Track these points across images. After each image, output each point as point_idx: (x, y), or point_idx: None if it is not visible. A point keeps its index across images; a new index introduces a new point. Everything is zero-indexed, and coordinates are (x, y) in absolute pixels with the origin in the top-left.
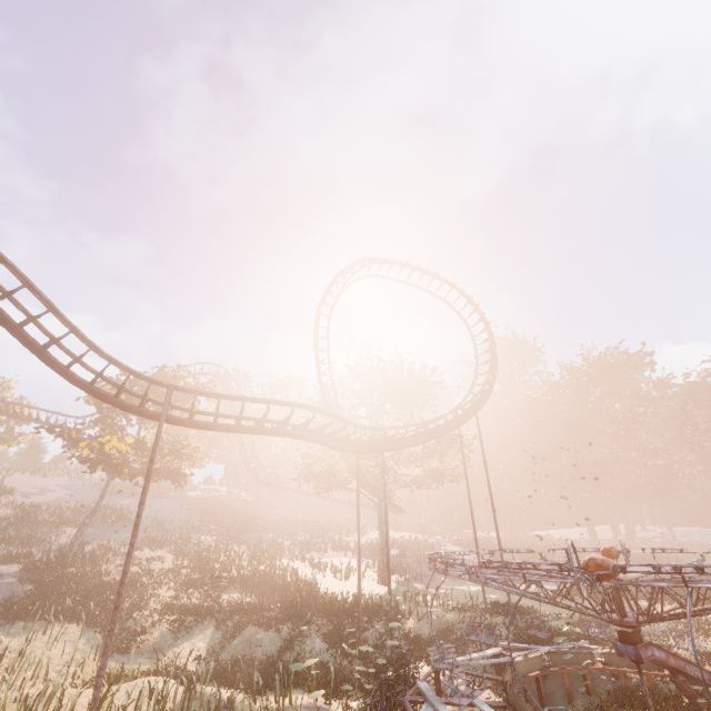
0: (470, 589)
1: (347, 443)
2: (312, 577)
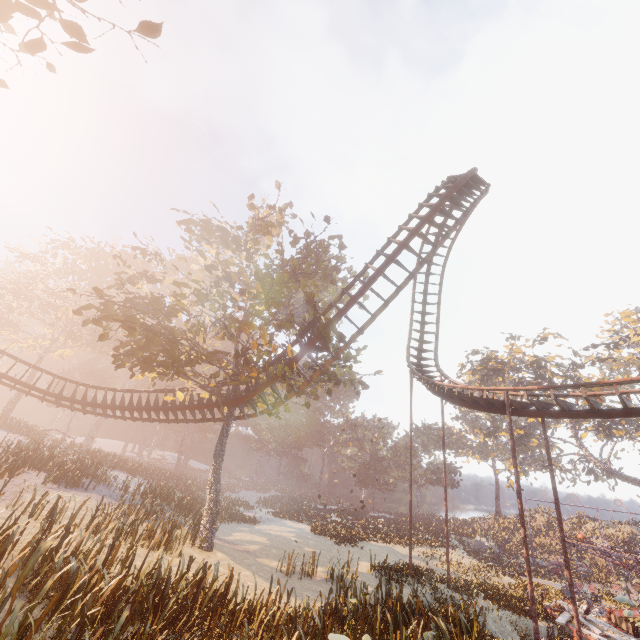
0: (257, 539)
1: (567, 405)
2: (217, 564)
